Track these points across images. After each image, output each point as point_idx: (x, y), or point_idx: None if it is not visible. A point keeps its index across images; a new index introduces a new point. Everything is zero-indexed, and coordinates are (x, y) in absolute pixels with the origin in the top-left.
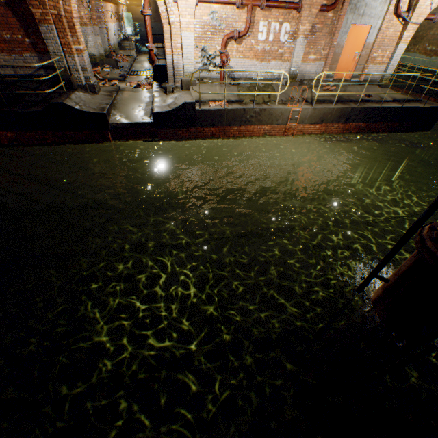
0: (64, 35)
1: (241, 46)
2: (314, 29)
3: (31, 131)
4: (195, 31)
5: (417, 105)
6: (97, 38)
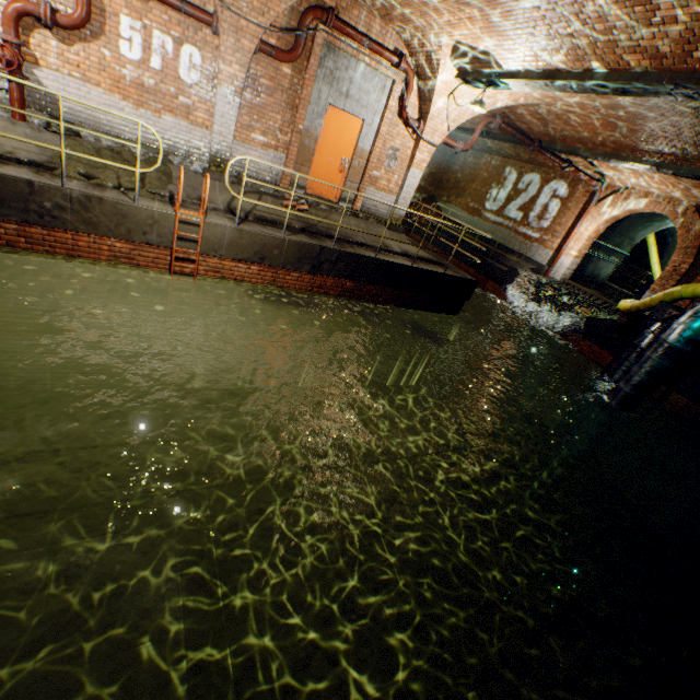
0: None
1: (73, 49)
2: (258, 84)
3: None
4: None
5: (437, 268)
6: None
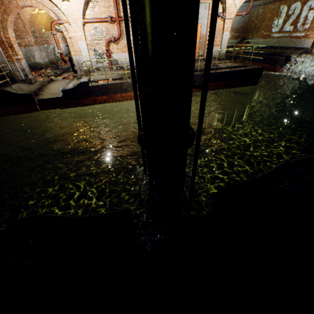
0: (7, 51)
1: (118, 45)
2: None
3: None
4: (87, 40)
5: (242, 68)
6: (43, 53)
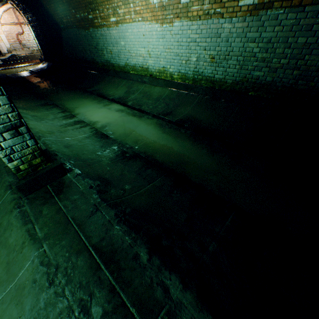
0: None
1: (24, 37)
2: None
3: None
4: (5, 34)
5: None
6: None
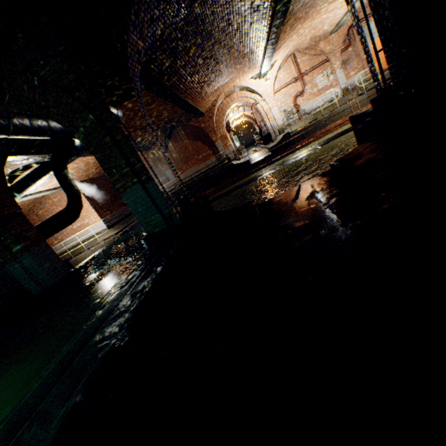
0: (223, 142)
1: (303, 97)
2: (344, 61)
3: (220, 184)
4: (277, 106)
5: None
6: None
